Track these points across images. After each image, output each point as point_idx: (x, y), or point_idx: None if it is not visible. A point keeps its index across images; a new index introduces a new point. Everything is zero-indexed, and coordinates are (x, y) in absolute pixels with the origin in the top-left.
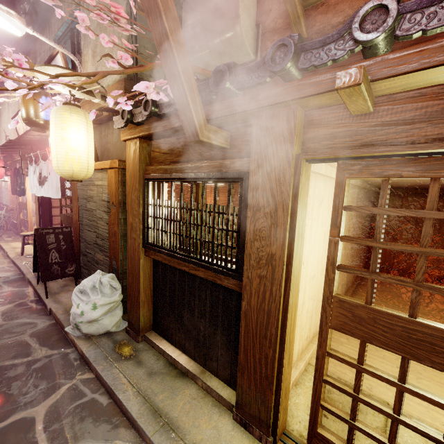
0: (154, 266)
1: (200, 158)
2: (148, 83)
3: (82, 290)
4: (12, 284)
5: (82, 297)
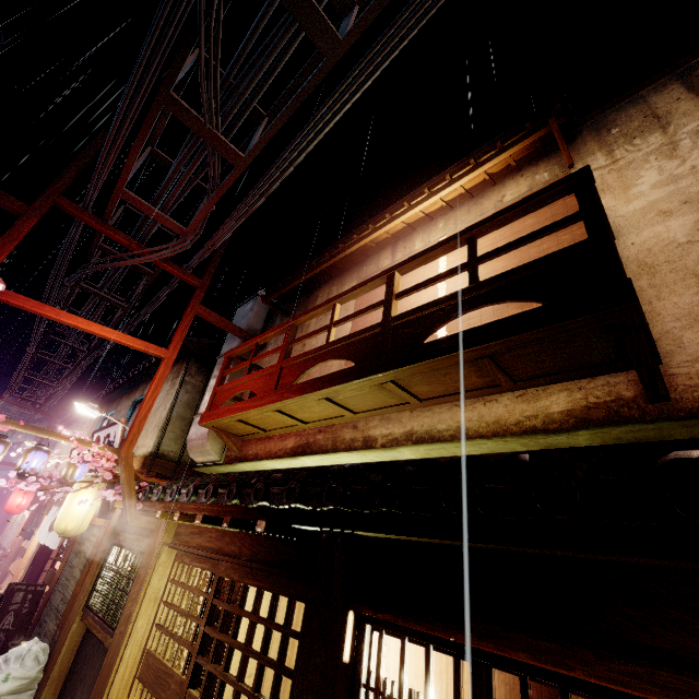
0: (85, 634)
1: (144, 532)
2: (112, 491)
3: (8, 658)
4: None
5: (2, 665)
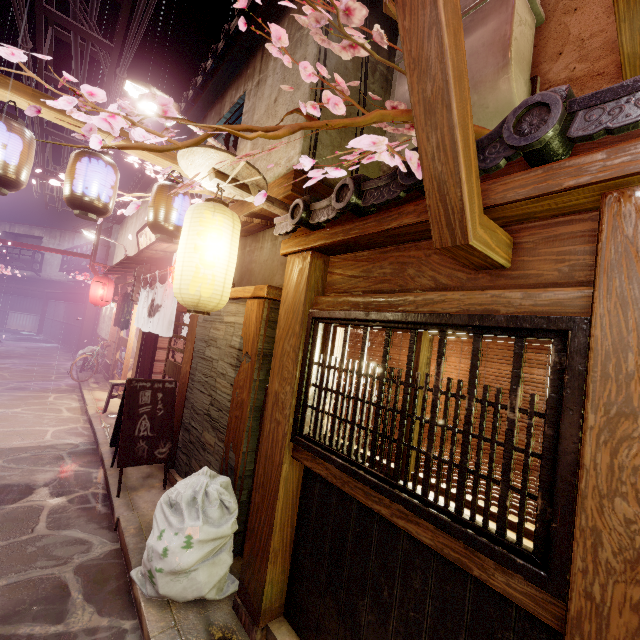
0: (305, 479)
1: (432, 286)
2: (375, 136)
3: (173, 501)
4: (79, 458)
5: (170, 518)
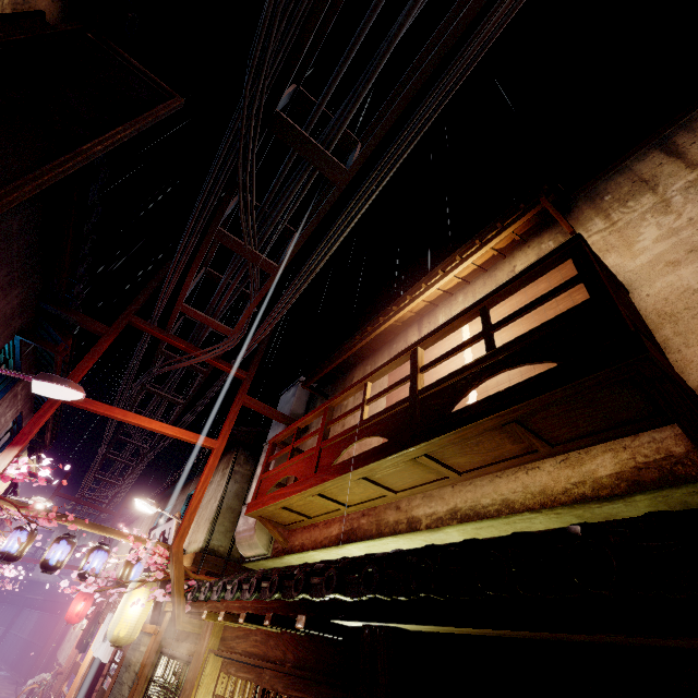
0: None
1: (192, 638)
2: (162, 590)
3: None
4: None
5: None
